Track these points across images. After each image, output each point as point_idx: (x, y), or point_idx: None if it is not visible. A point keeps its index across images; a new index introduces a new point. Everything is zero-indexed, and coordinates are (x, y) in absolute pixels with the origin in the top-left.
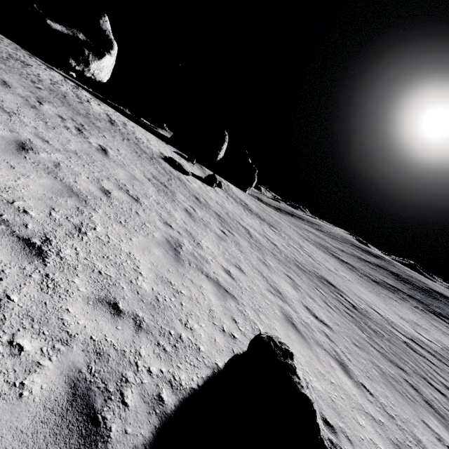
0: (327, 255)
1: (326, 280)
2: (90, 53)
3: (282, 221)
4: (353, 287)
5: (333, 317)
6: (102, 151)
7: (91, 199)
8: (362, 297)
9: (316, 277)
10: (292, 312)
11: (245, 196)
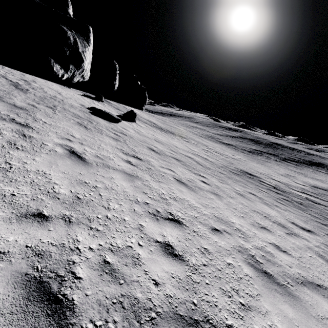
0: (218, 143)
1: (245, 172)
2: (73, 33)
3: (178, 127)
4: (252, 166)
5: (296, 215)
6: (73, 155)
7: (199, 301)
8: (261, 172)
9: (243, 174)
10: (310, 245)
11: (147, 115)
